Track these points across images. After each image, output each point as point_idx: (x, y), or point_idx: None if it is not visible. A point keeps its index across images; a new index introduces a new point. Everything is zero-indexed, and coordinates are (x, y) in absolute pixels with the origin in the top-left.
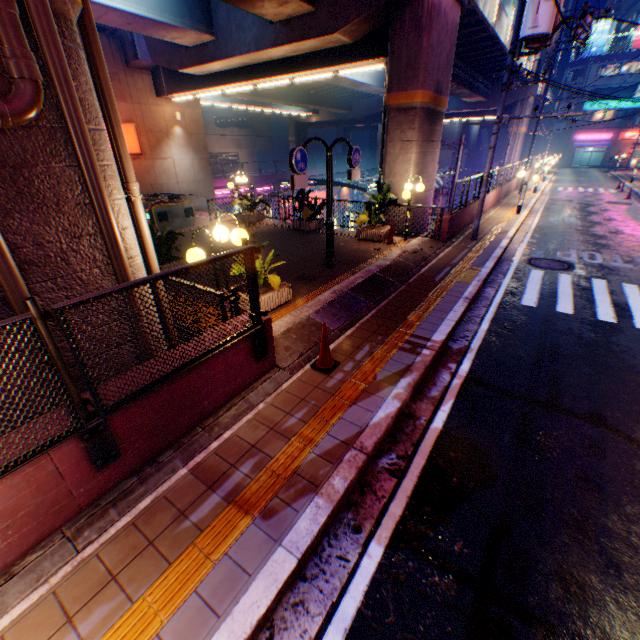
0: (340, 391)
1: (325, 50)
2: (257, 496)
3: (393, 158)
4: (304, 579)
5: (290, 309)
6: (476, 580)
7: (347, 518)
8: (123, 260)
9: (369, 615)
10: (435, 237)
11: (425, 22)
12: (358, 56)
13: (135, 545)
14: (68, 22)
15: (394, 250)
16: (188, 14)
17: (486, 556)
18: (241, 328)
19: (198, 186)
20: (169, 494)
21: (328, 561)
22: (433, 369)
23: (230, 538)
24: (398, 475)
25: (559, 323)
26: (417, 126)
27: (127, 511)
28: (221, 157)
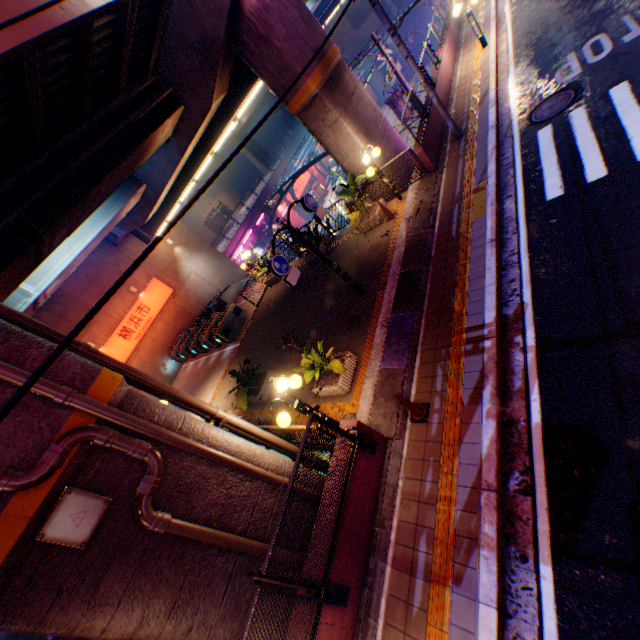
0: (444, 435)
1: (214, 116)
2: (442, 568)
3: (334, 145)
4: (509, 616)
5: (363, 370)
6: (633, 565)
7: (511, 552)
8: (254, 470)
9: (566, 627)
10: (423, 175)
11: (263, 30)
12: (239, 97)
13: (397, 638)
14: (128, 395)
15: (399, 224)
16: (120, 192)
17: (633, 538)
18: (348, 457)
19: (222, 271)
20: (391, 591)
21: (517, 595)
22: (503, 355)
23: (445, 610)
24: (529, 492)
25: (597, 201)
26: (330, 106)
27: (377, 615)
28: (212, 216)
